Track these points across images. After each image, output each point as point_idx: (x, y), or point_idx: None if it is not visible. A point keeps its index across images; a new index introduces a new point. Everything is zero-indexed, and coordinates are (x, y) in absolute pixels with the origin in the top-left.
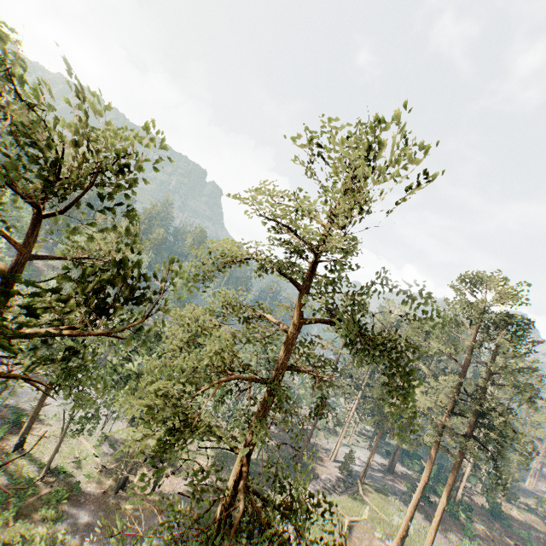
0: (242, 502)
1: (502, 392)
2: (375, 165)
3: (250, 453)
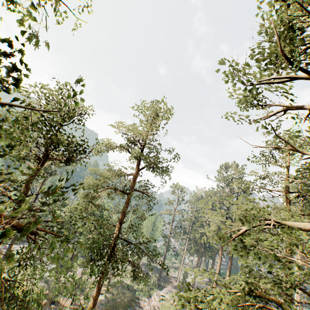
0: (117, 232)
1: None
2: (157, 114)
3: (121, 223)
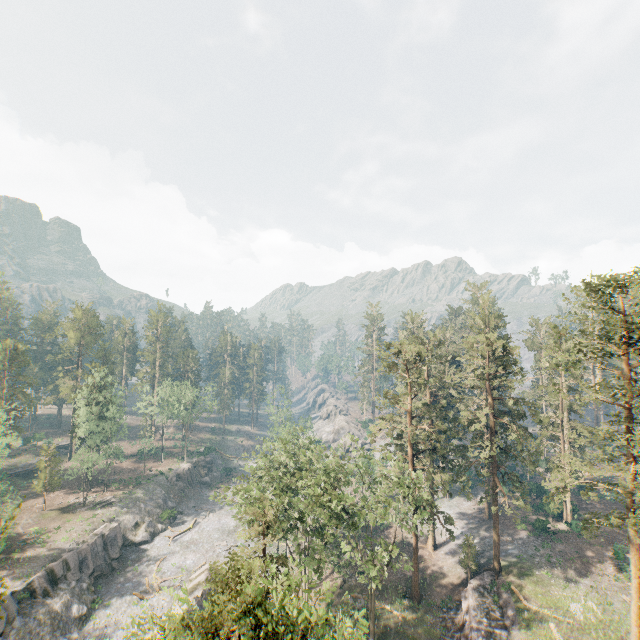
0: None
1: (573, 378)
2: None
3: None
